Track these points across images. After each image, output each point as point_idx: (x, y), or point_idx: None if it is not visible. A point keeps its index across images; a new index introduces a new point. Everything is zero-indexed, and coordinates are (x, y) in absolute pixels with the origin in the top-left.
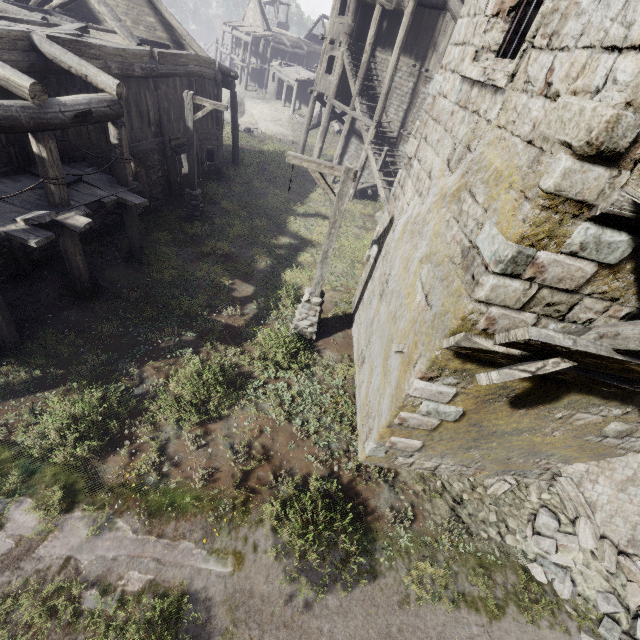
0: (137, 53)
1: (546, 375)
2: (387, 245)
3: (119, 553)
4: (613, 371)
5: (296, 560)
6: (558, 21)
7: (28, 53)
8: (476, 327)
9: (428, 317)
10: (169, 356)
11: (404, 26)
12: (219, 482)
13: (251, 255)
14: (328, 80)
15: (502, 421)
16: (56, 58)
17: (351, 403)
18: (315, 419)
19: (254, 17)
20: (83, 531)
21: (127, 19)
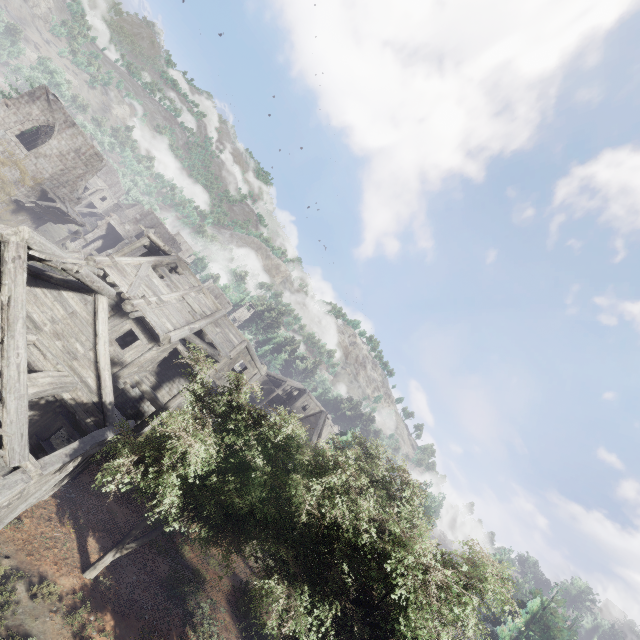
0: None
1: (21, 207)
2: None
3: None
4: (39, 207)
5: None
6: (38, 156)
7: None
8: (16, 196)
9: (1, 190)
10: None
11: None
12: None
13: None
14: None
15: (6, 216)
16: None
17: None
18: None
19: None
20: None
21: None
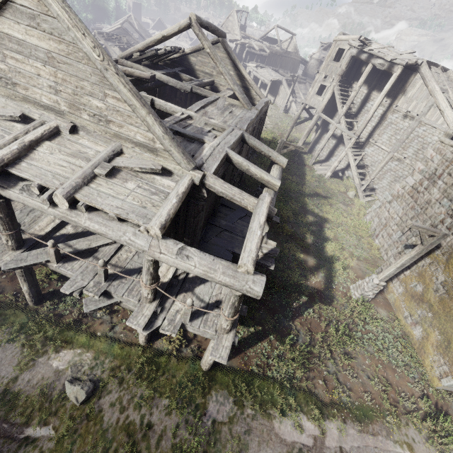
0: (255, 116)
1: None
2: (434, 259)
3: (361, 444)
4: None
5: (436, 447)
6: None
7: (240, 143)
8: None
9: None
10: (304, 315)
11: (391, 82)
12: (375, 400)
13: (301, 233)
14: (318, 99)
15: None
16: (255, 146)
17: (413, 348)
18: (400, 359)
19: (232, 27)
20: (339, 432)
21: (214, 71)
